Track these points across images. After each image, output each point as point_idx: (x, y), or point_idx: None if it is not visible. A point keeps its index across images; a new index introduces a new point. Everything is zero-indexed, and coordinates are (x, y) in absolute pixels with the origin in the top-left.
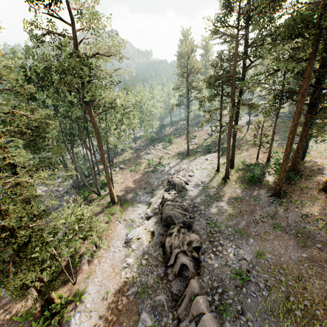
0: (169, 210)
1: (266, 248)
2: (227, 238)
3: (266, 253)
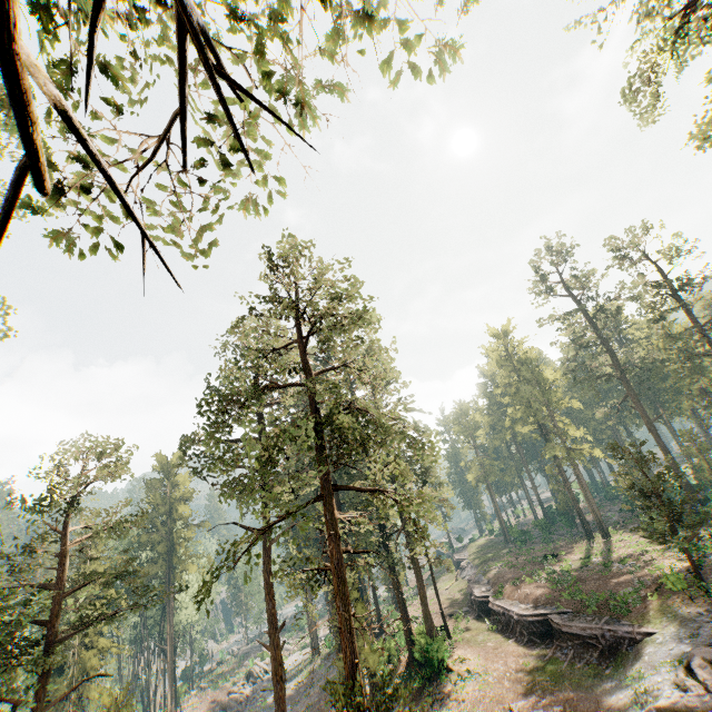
0: (226, 699)
1: (296, 707)
2: (268, 710)
3: (293, 710)
